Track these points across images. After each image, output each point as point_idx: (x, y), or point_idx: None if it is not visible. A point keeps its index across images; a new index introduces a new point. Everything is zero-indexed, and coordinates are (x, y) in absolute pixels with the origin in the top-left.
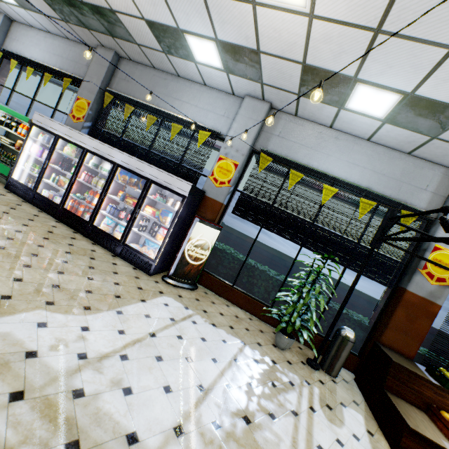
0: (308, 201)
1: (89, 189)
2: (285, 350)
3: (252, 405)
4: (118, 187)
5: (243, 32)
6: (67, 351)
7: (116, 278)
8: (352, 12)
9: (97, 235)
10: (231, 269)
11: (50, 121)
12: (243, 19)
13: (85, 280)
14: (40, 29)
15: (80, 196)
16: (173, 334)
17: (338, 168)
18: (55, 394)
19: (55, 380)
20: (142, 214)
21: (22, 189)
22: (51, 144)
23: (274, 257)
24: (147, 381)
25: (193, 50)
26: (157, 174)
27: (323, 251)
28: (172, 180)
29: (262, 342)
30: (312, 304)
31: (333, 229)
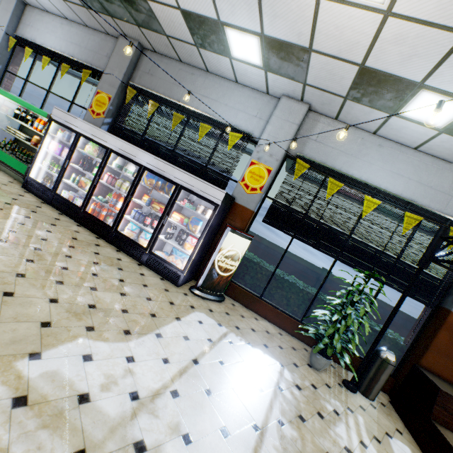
0: (346, 213)
1: (110, 190)
2: (321, 370)
3: (308, 444)
4: (142, 191)
5: (297, 28)
6: (118, 390)
7: (147, 292)
8: (442, 11)
9: (121, 241)
10: (258, 280)
11: (71, 117)
12: (301, 13)
13: (118, 297)
14: (56, 14)
15: (102, 199)
16: (215, 359)
17: (380, 177)
18: (117, 451)
19: (114, 431)
20: (170, 221)
21: (41, 189)
22: (72, 142)
23: (288, 260)
24: (203, 423)
25: (230, 45)
26: (187, 179)
27: (361, 266)
28: (204, 187)
29: (297, 361)
30: (355, 326)
31: (373, 244)
